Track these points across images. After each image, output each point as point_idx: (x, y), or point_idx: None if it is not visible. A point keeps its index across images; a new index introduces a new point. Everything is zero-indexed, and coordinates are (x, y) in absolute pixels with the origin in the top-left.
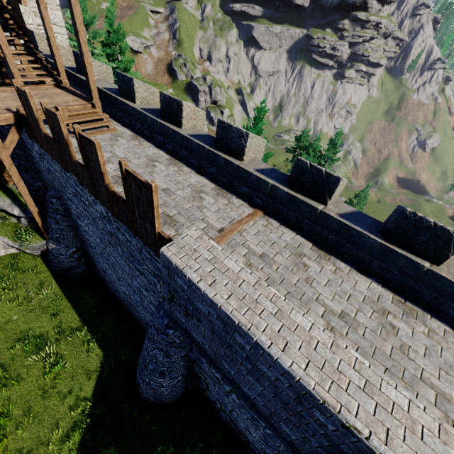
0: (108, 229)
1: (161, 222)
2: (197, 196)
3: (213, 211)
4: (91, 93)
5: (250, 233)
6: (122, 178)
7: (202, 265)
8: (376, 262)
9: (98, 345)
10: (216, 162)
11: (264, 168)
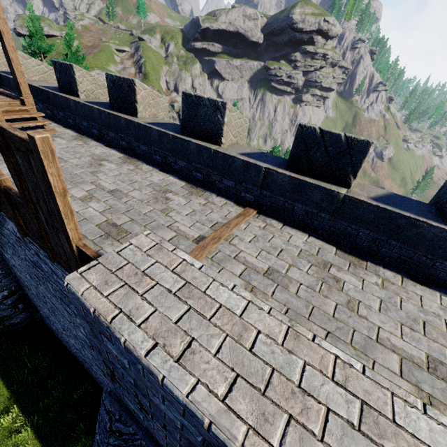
0: (29, 258)
1: (101, 235)
2: (161, 197)
3: (185, 215)
4: (18, 87)
5: (244, 240)
6: None
7: (159, 306)
8: (442, 263)
9: (35, 433)
10: (185, 151)
11: (250, 152)
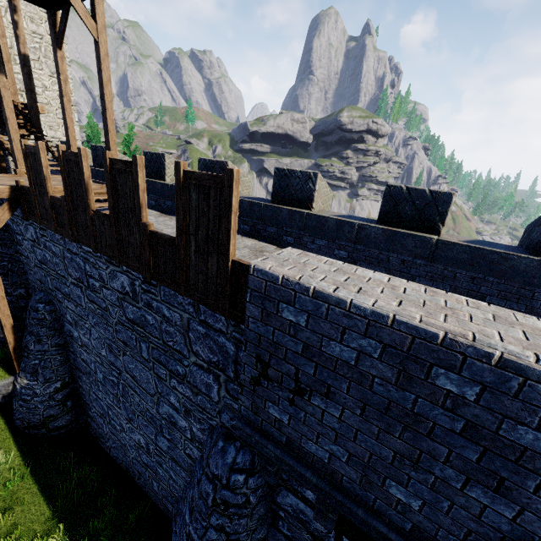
0: (128, 316)
1: None
2: (259, 255)
3: None
4: None
5: None
6: (176, 191)
7: (327, 275)
8: (540, 292)
9: None
10: (277, 217)
11: (340, 214)
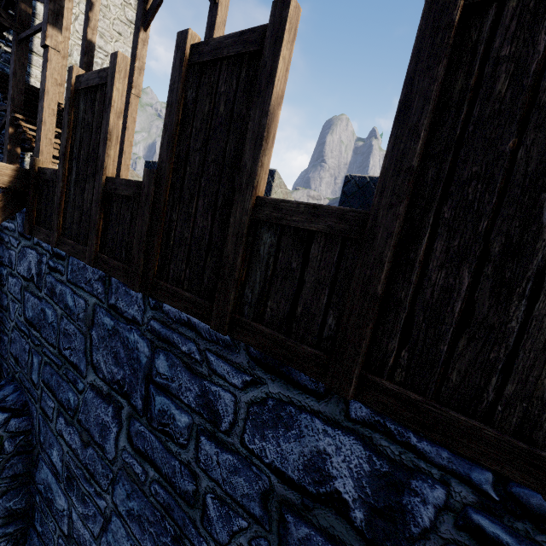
0: None
1: None
2: None
3: None
4: None
5: None
6: None
7: None
8: None
9: None
10: None
11: None
